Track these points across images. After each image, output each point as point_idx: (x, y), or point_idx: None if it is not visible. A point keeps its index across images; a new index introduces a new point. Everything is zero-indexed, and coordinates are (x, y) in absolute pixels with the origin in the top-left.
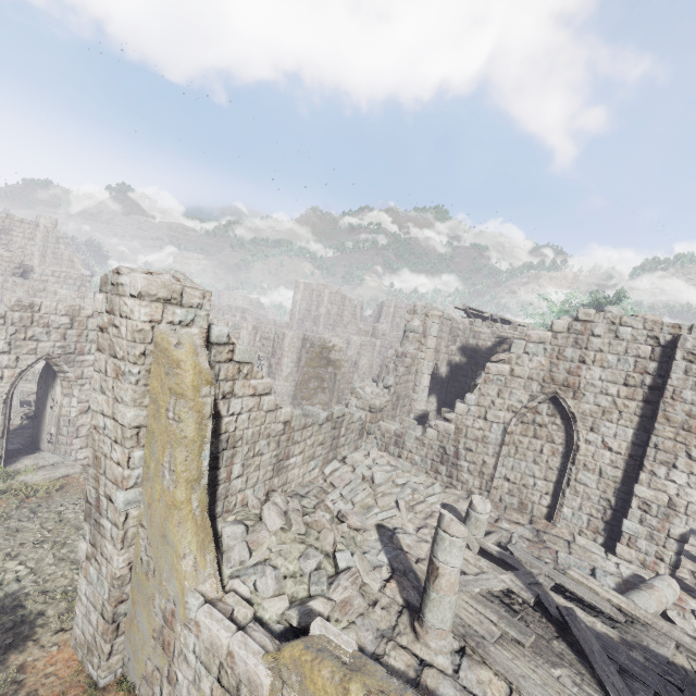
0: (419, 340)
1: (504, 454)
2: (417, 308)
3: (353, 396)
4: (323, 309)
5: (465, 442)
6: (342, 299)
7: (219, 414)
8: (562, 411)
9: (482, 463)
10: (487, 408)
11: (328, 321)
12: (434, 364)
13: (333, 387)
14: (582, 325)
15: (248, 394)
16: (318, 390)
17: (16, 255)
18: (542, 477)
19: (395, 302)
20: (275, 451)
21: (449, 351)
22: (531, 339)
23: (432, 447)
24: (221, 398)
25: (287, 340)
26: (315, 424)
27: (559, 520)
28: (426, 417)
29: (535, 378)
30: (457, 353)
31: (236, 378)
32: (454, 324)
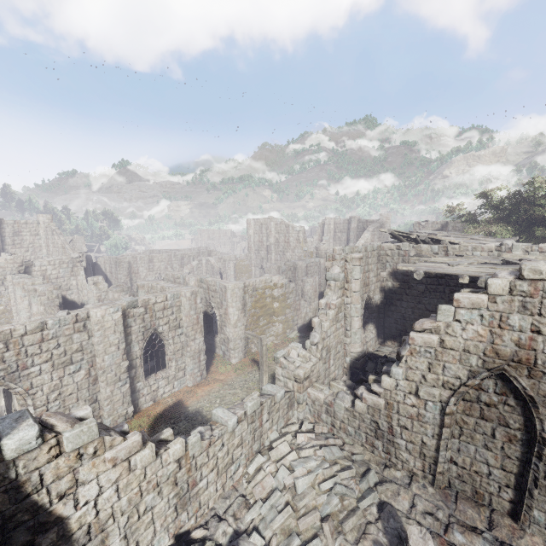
0: (342, 287)
1: (445, 437)
2: (334, 254)
3: (278, 365)
4: (272, 239)
5: (399, 418)
6: (286, 228)
7: (60, 518)
8: (515, 390)
9: (421, 444)
10: (418, 383)
11: (278, 248)
12: (365, 298)
13: (261, 352)
14: (530, 285)
15: (105, 468)
16: (268, 325)
17: (17, 256)
18: (498, 467)
19: (334, 220)
20: (173, 492)
21: (380, 278)
22: (461, 305)
23: (363, 420)
24: (57, 501)
25: (229, 293)
26: (225, 434)
27: (529, 525)
28: (363, 356)
29: (473, 352)
30: (388, 279)
31: (77, 467)
32: (380, 252)
